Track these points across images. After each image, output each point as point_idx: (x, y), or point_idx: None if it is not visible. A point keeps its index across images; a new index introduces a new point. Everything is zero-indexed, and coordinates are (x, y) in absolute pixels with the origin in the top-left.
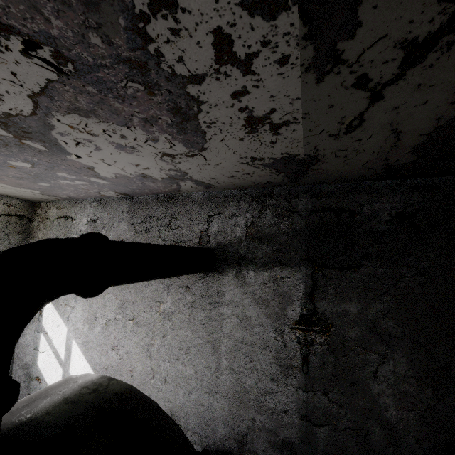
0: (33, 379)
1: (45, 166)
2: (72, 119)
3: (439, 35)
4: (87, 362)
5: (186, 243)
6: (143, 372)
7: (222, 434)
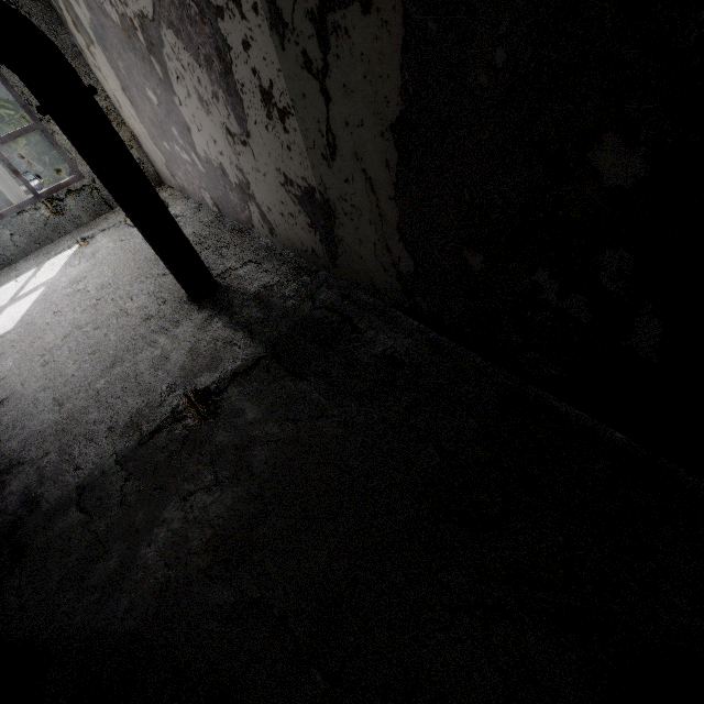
0: None
1: (165, 109)
2: (171, 37)
3: (324, 13)
4: (27, 309)
5: (209, 269)
6: (44, 345)
7: (10, 447)
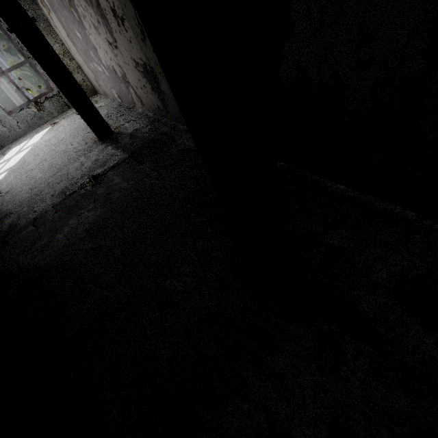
0: (3, 154)
1: (85, 41)
2: None
3: None
4: (22, 156)
5: (111, 127)
6: (28, 169)
7: (7, 208)
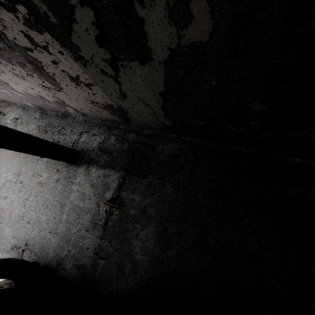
0: None
1: None
2: None
3: (115, 61)
4: None
5: (65, 144)
6: (17, 215)
7: (50, 257)
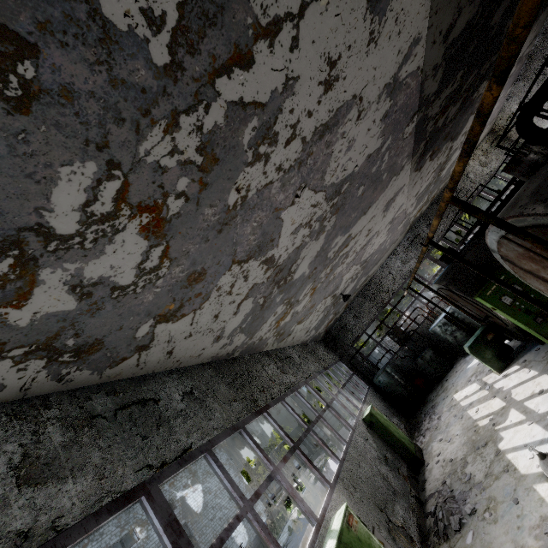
0: None
1: None
2: None
3: None
4: None
5: None
6: None
7: None
